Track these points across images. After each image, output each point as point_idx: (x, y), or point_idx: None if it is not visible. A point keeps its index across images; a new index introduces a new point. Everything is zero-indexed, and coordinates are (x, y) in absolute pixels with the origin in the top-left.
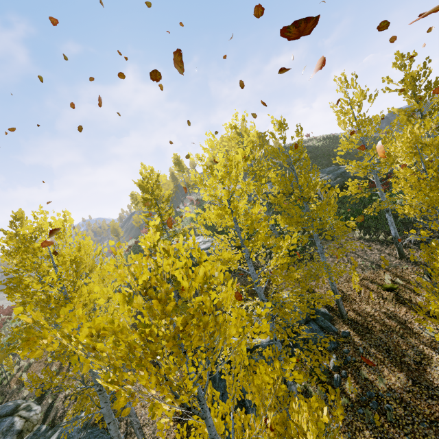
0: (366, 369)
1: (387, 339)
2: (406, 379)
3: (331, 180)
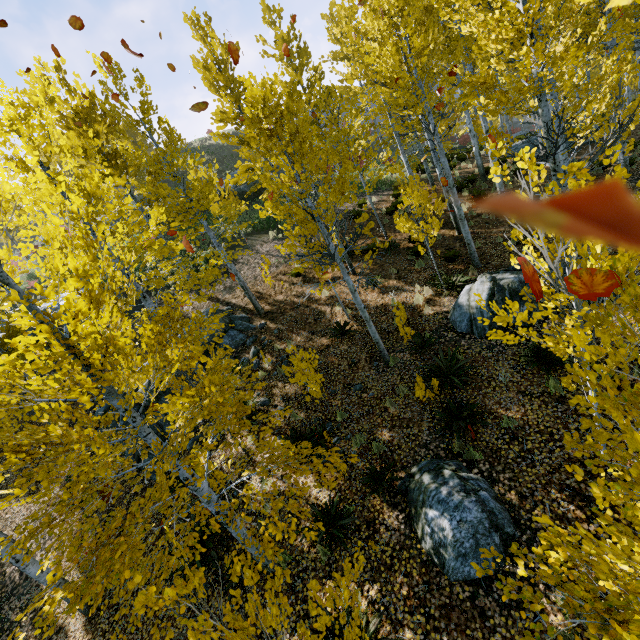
0: (280, 343)
1: (296, 314)
2: (308, 334)
3: (242, 185)
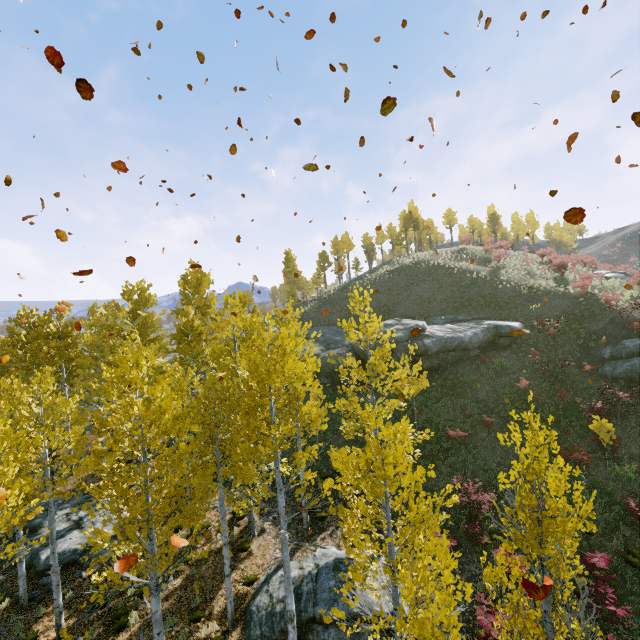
0: None
1: None
2: None
3: None
